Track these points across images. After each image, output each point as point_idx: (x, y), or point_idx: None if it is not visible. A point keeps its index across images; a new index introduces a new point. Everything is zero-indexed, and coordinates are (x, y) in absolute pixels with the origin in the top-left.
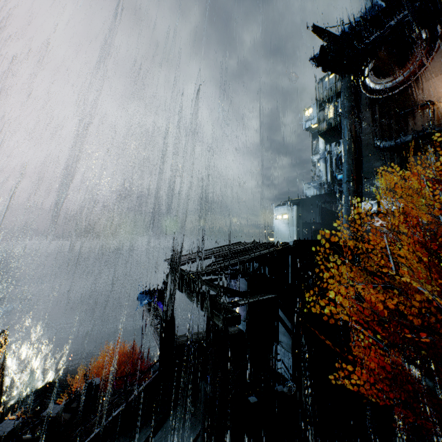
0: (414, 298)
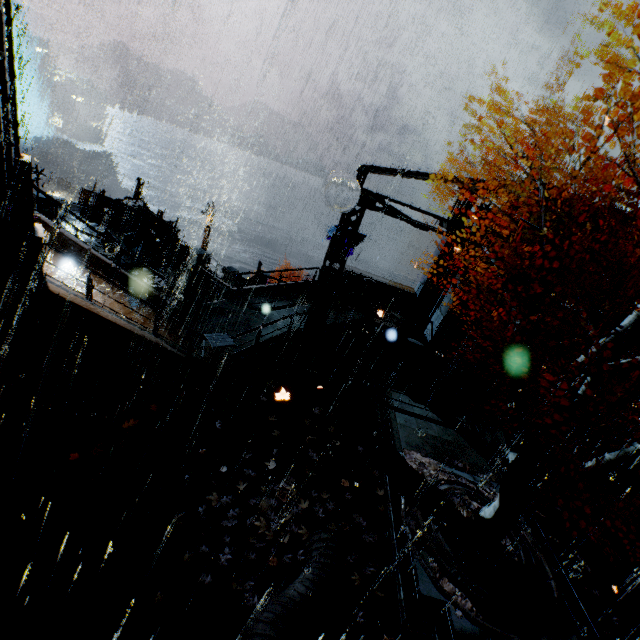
0: (566, 229)
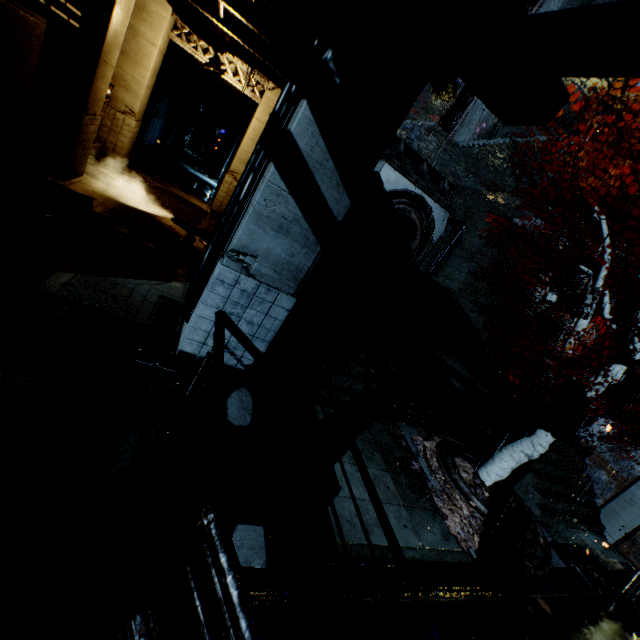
0: None
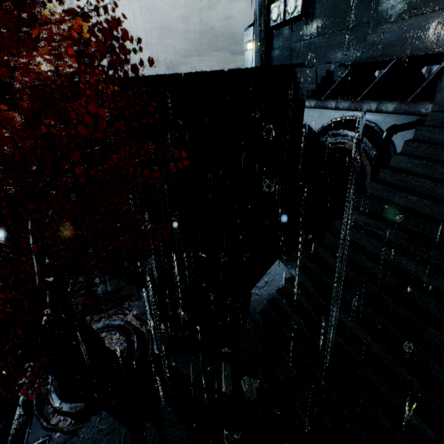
0: None
